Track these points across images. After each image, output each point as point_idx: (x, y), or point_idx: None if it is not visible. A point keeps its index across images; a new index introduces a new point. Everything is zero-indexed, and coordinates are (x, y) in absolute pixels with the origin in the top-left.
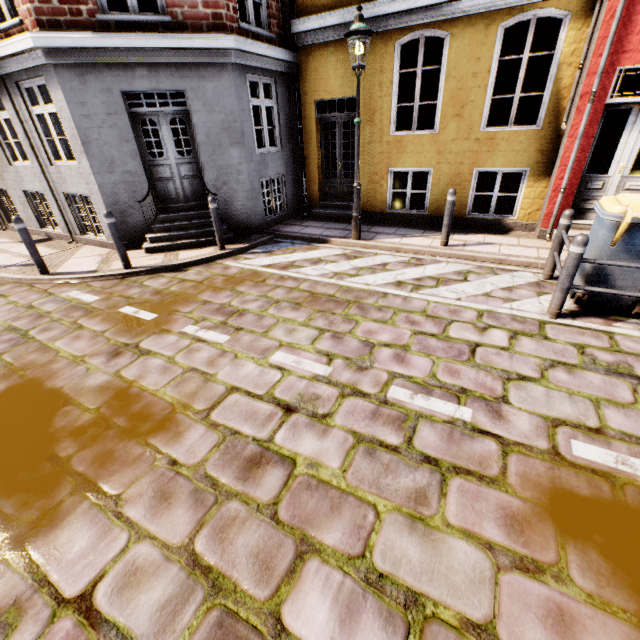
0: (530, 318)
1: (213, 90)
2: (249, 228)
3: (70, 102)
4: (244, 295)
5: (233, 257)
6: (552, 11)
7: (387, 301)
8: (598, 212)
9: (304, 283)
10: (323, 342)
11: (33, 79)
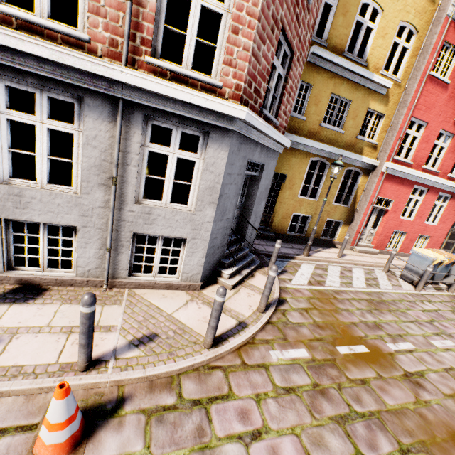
0: (417, 293)
1: (271, 166)
2: (251, 251)
3: (227, 162)
4: (353, 311)
5: (280, 279)
6: (359, 170)
7: (387, 297)
8: (424, 255)
9: (349, 294)
10: (424, 328)
11: (180, 124)
